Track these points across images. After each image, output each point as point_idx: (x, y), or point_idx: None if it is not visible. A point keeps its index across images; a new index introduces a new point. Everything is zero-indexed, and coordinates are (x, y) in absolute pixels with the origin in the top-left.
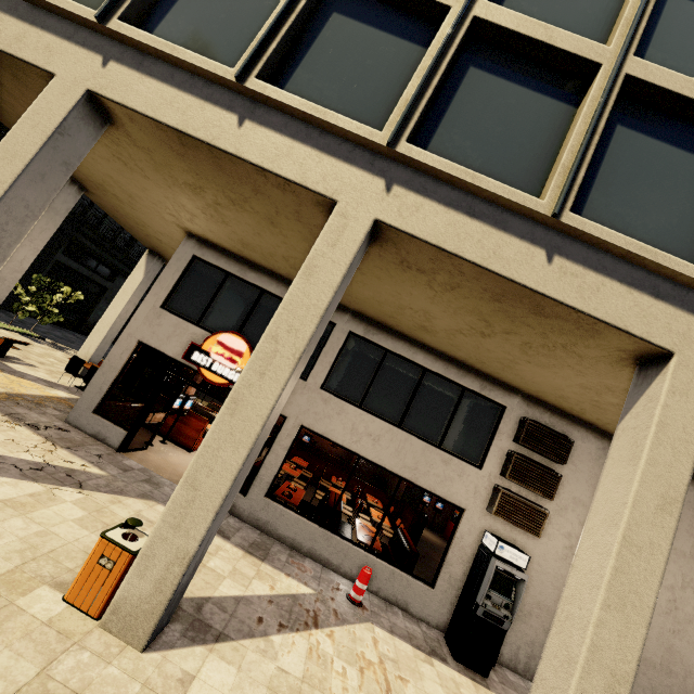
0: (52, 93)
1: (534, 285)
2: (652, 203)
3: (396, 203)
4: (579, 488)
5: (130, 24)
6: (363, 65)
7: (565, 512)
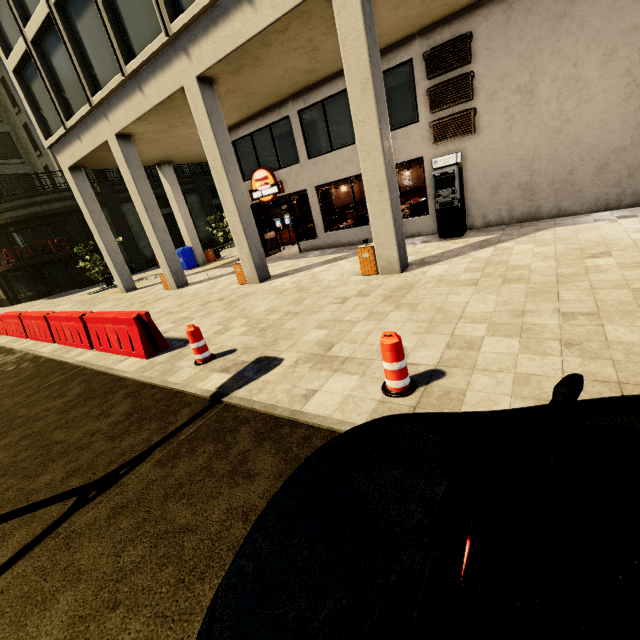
0: (113, 148)
1: (256, 31)
2: None
3: (194, 59)
4: (500, 65)
5: (95, 93)
6: None
7: (495, 95)
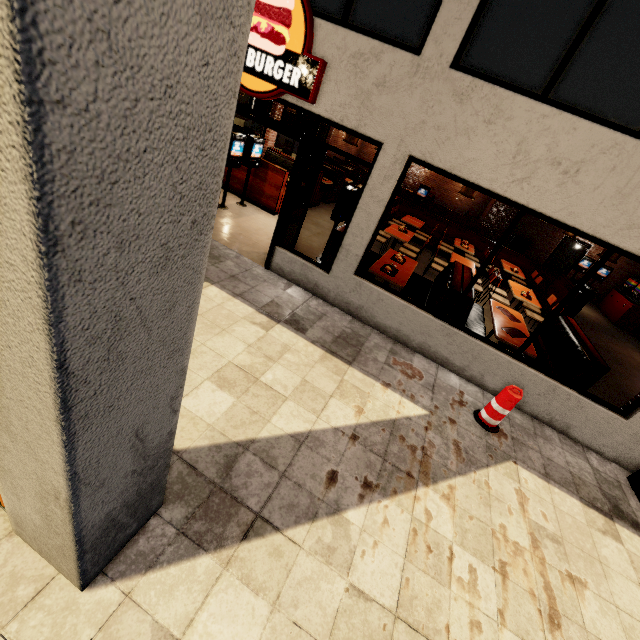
0: None
1: None
2: None
3: None
4: None
5: None
6: None
7: None
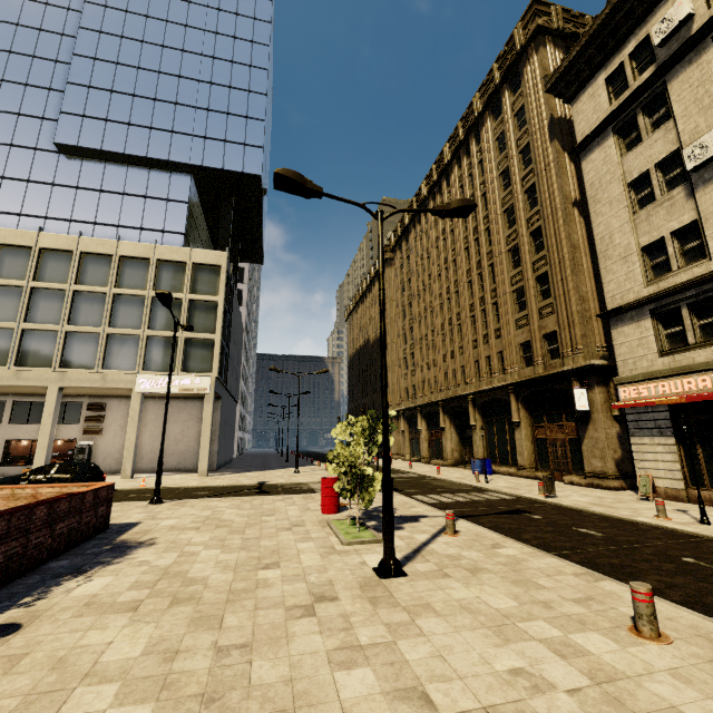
0: None
1: (12, 384)
2: (41, 354)
3: None
4: (115, 416)
5: None
6: None
7: (112, 424)
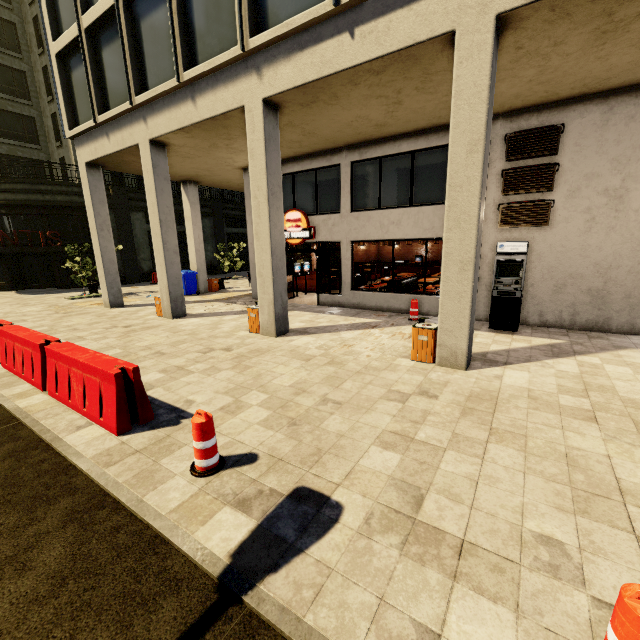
0: (143, 153)
1: (350, 64)
2: None
3: (266, 80)
4: (589, 163)
5: (140, 93)
6: (217, 4)
7: (578, 192)
